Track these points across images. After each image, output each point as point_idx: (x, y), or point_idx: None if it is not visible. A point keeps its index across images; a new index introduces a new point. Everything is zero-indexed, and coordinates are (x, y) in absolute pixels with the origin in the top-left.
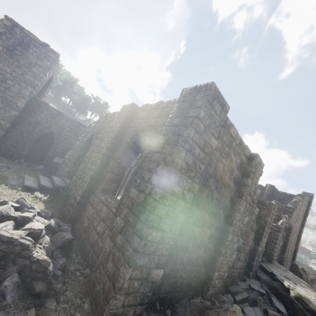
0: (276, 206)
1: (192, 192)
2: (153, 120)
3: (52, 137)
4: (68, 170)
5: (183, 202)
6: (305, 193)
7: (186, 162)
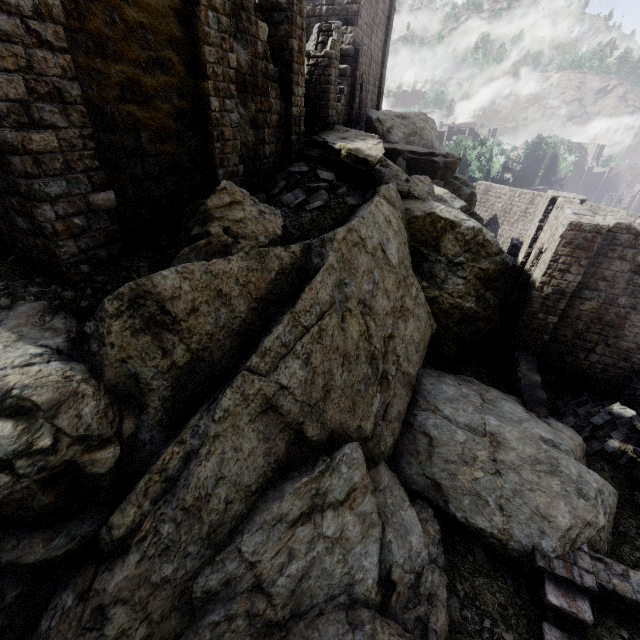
0: (303, 4)
1: (52, 20)
2: None
3: None
4: None
5: (51, 54)
6: None
7: None
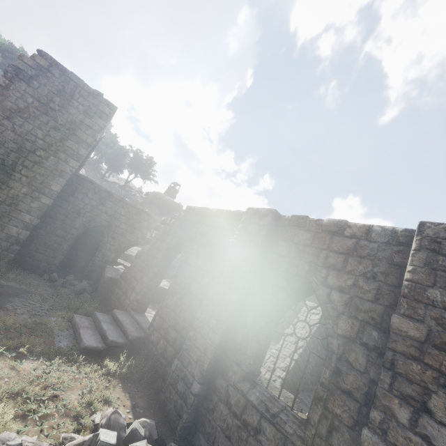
0: None
1: None
2: (338, 258)
3: (94, 228)
4: (138, 298)
5: None
6: None
7: None
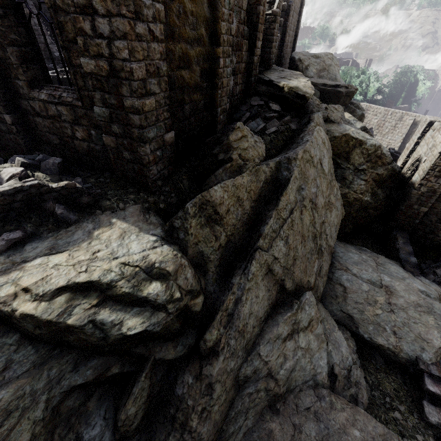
0: None
1: (159, 22)
2: None
3: None
4: None
5: (157, 45)
6: None
7: None
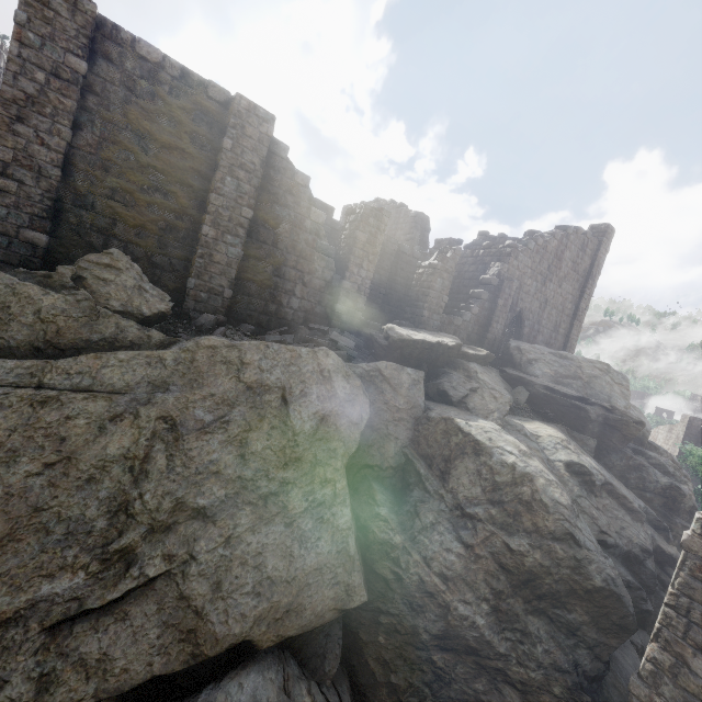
0: (383, 213)
1: (59, 137)
2: None
3: None
4: None
5: (47, 150)
6: (594, 227)
7: (22, 91)
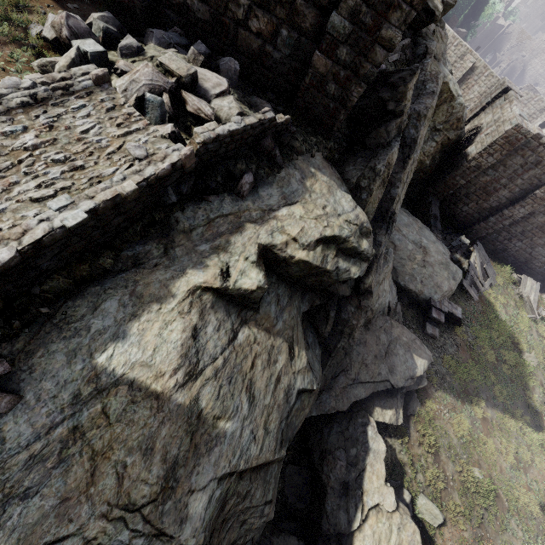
0: None
1: None
2: None
3: None
4: None
5: None
6: None
7: None
